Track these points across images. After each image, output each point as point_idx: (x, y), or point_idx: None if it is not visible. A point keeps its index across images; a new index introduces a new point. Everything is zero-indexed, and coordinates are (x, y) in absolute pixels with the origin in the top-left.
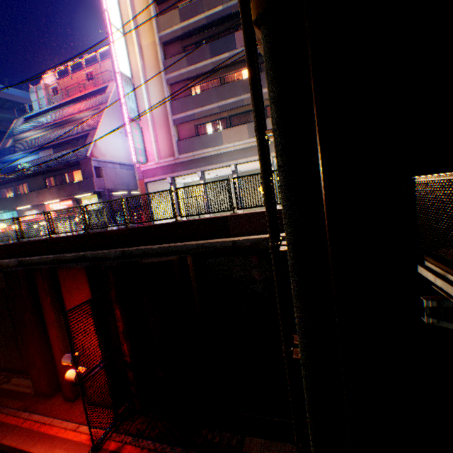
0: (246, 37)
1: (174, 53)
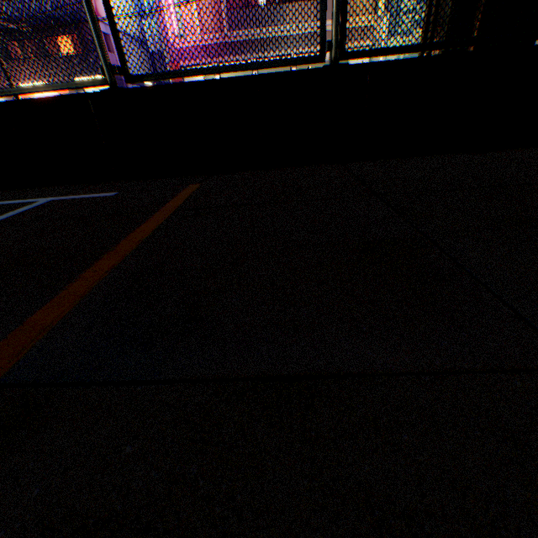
0: None
1: None
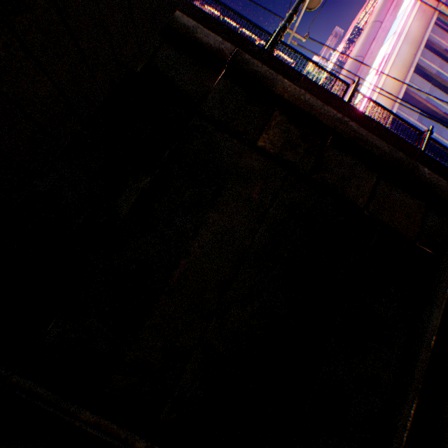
0: None
1: None
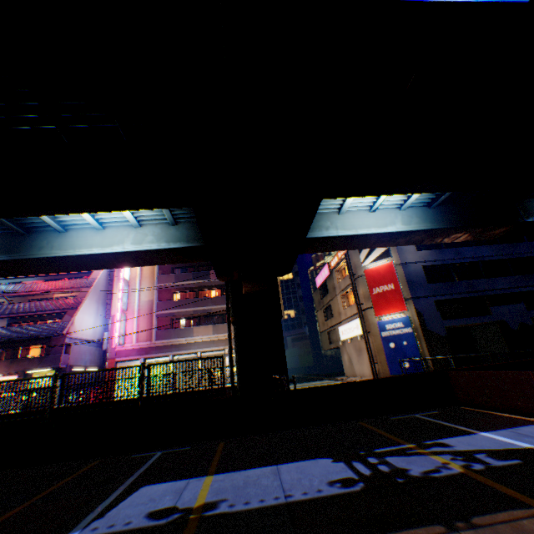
0: (229, 324)
1: (166, 269)
